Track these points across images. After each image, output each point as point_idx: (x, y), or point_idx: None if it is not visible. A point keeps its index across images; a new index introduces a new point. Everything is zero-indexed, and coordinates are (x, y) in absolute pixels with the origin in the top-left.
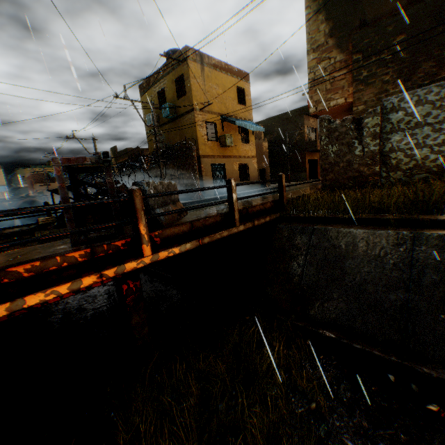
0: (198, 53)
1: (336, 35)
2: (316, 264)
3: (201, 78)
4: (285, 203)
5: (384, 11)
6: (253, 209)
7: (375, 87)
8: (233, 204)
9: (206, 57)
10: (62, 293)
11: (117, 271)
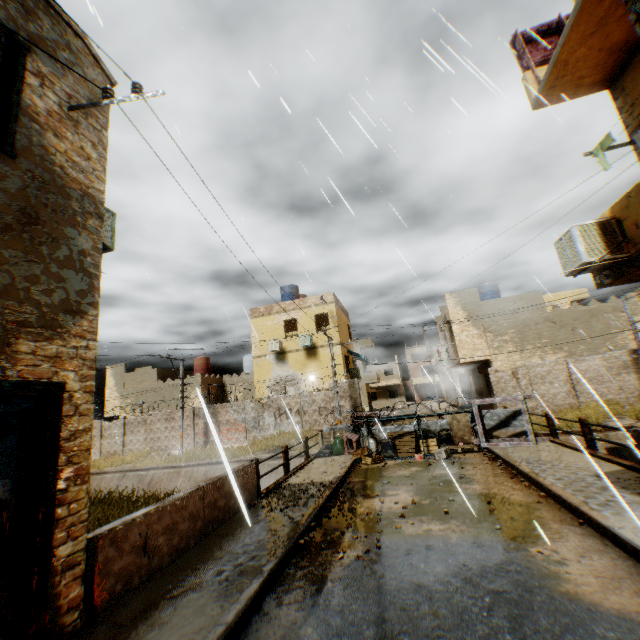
0: (336, 298)
1: (471, 319)
2: None
3: (339, 317)
4: None
5: (497, 315)
6: None
7: (504, 353)
8: None
9: (338, 300)
10: None
11: None
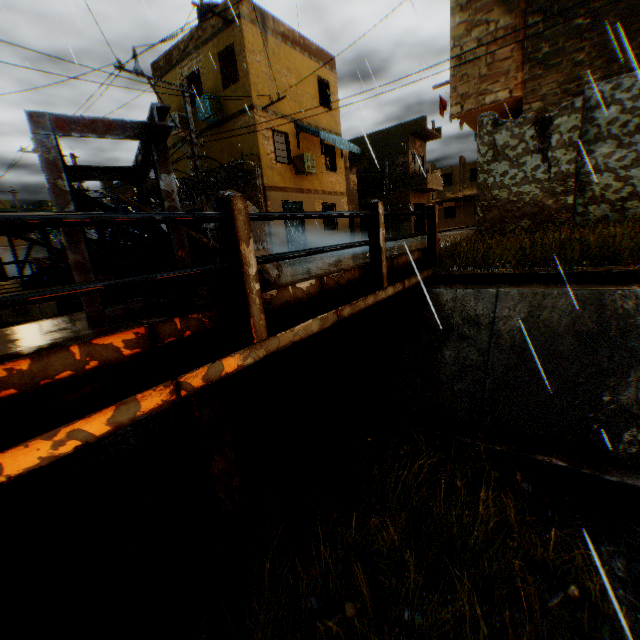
0: (257, 11)
1: None
2: (510, 349)
3: (264, 54)
4: (437, 253)
5: None
6: (399, 261)
7: (560, 73)
8: (381, 248)
9: (271, 19)
10: (95, 434)
11: (209, 375)
